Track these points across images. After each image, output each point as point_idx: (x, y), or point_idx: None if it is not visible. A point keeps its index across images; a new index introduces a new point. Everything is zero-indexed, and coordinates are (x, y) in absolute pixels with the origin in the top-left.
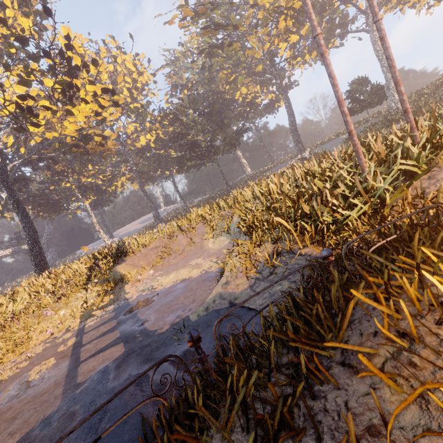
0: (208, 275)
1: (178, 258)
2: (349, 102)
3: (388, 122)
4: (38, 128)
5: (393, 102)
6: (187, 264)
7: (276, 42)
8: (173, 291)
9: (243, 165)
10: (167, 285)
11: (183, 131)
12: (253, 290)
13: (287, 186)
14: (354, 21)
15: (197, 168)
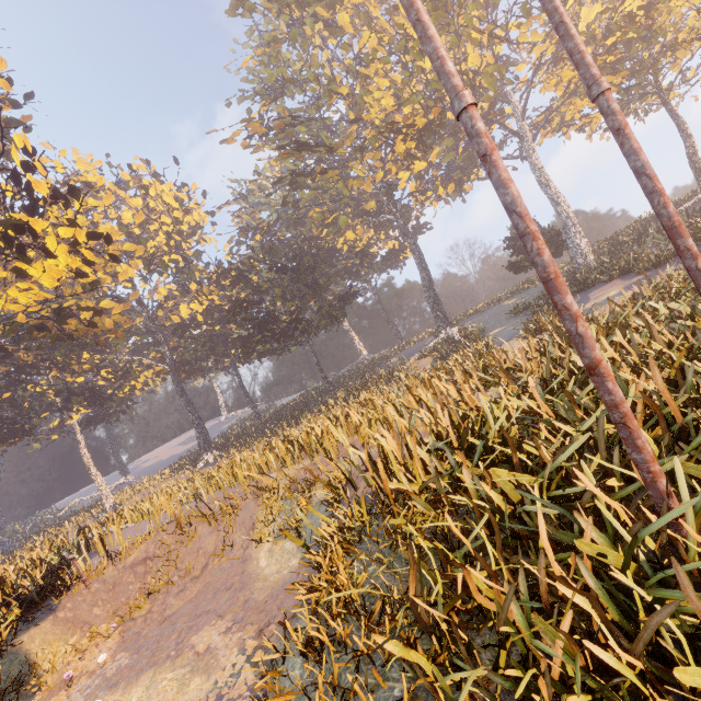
0: None
1: (190, 592)
2: (512, 254)
3: (579, 285)
4: None
5: (579, 254)
6: (187, 646)
7: (393, 170)
8: None
9: (356, 345)
10: None
11: (250, 297)
12: None
13: (422, 455)
14: (502, 147)
15: (276, 354)
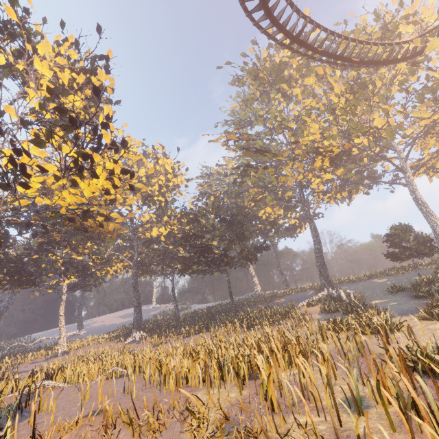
0: None
1: None
2: (389, 246)
3: None
4: (26, 189)
5: None
6: None
7: (310, 176)
8: None
9: (254, 281)
10: None
11: (199, 232)
12: None
13: None
14: (380, 177)
15: (203, 274)
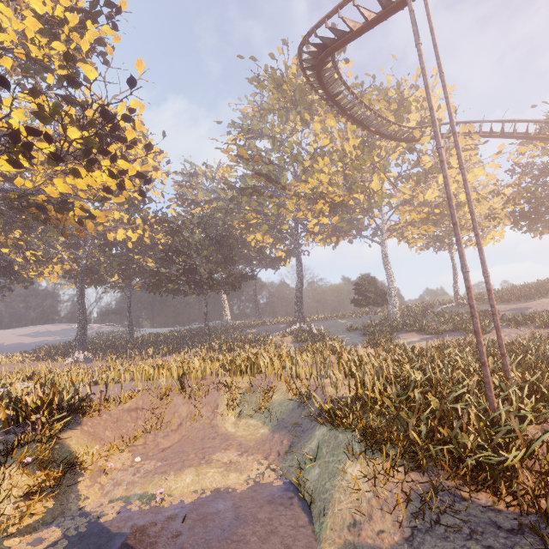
0: (269, 491)
1: (173, 438)
2: (356, 293)
3: (393, 327)
4: (15, 168)
5: (392, 309)
6: (213, 459)
7: (309, 215)
8: (214, 516)
9: (224, 309)
10: (185, 497)
11: (185, 248)
12: (416, 548)
13: (378, 384)
14: (365, 229)
15: (175, 294)
